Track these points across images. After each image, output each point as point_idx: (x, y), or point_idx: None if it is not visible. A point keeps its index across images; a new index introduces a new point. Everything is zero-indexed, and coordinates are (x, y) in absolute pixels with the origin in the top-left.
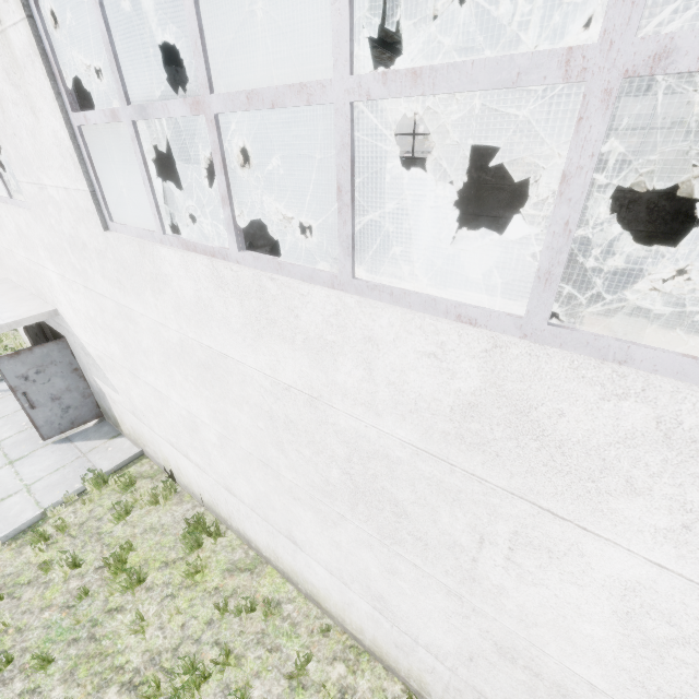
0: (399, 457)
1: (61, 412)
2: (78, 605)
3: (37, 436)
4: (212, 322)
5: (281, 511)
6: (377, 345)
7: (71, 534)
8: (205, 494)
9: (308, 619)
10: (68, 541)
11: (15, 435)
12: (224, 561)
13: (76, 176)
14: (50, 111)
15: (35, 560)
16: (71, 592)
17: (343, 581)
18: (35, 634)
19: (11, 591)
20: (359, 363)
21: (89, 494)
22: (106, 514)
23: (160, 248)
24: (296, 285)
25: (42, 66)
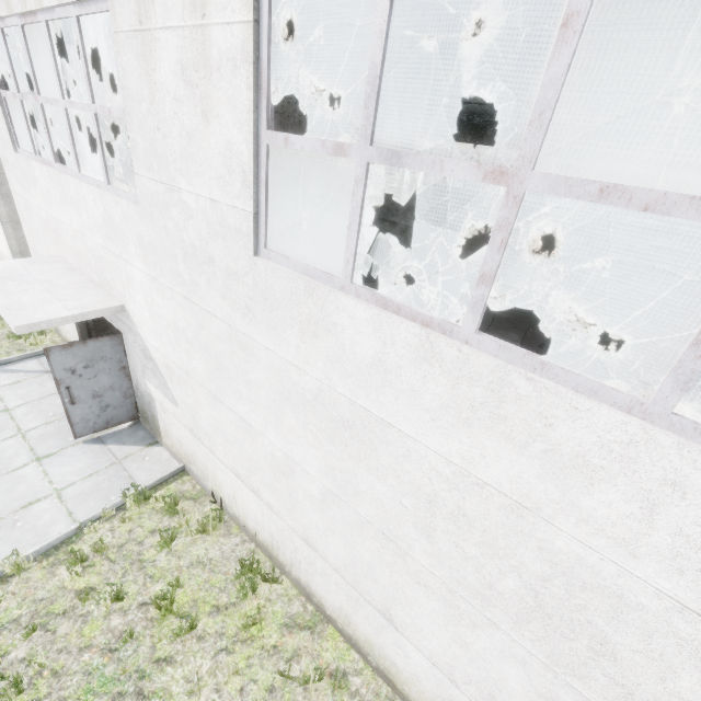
0: (642, 603)
1: (99, 410)
2: (121, 649)
3: (66, 431)
4: (387, 388)
5: (385, 586)
6: (683, 493)
7: (109, 557)
8: (265, 533)
9: (378, 699)
10: (106, 565)
11: (42, 426)
12: (281, 614)
13: (240, 193)
14: (235, 122)
15: (70, 585)
16: (113, 631)
17: (450, 677)
18: (74, 680)
19: (44, 621)
20: (636, 499)
21: (126, 510)
22: (147, 538)
23: (342, 297)
24: (571, 396)
25: (249, 74)
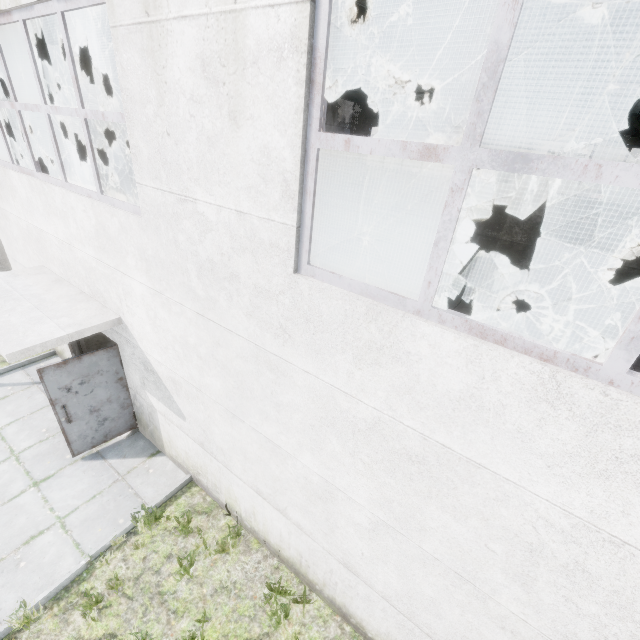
0: None
1: (97, 424)
2: None
3: (62, 448)
4: (480, 427)
5: (453, 624)
6: None
7: (126, 594)
8: (291, 550)
9: None
10: (124, 604)
11: (36, 445)
12: None
13: (279, 205)
14: (276, 123)
15: (87, 634)
16: None
17: None
18: None
19: None
20: None
21: (137, 534)
22: (164, 565)
23: (421, 323)
24: None
25: (300, 66)
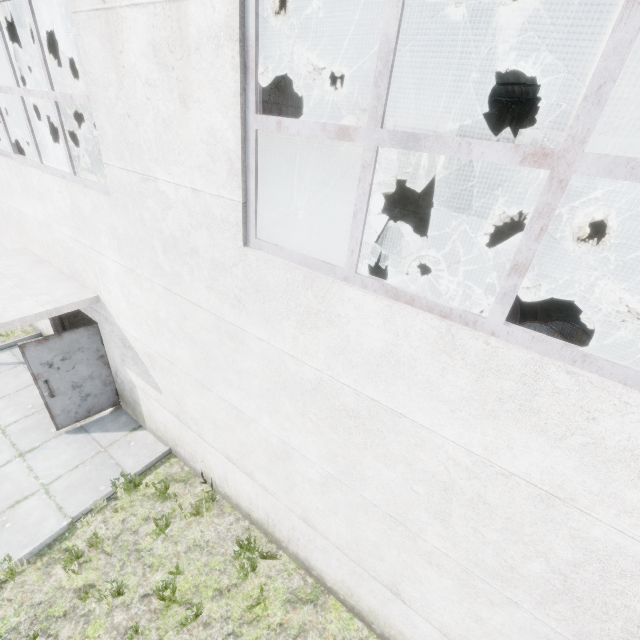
0: None
1: (80, 400)
2: None
3: (47, 423)
4: (399, 380)
5: (393, 564)
6: None
7: (105, 551)
8: (259, 512)
9: None
10: (103, 559)
11: (21, 420)
12: (282, 590)
13: (226, 182)
14: (219, 106)
15: (68, 585)
16: (117, 628)
17: None
18: None
19: (44, 626)
20: None
21: (117, 499)
22: (141, 526)
23: (347, 288)
24: (621, 391)
25: (234, 53)
